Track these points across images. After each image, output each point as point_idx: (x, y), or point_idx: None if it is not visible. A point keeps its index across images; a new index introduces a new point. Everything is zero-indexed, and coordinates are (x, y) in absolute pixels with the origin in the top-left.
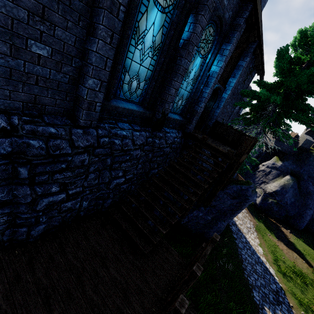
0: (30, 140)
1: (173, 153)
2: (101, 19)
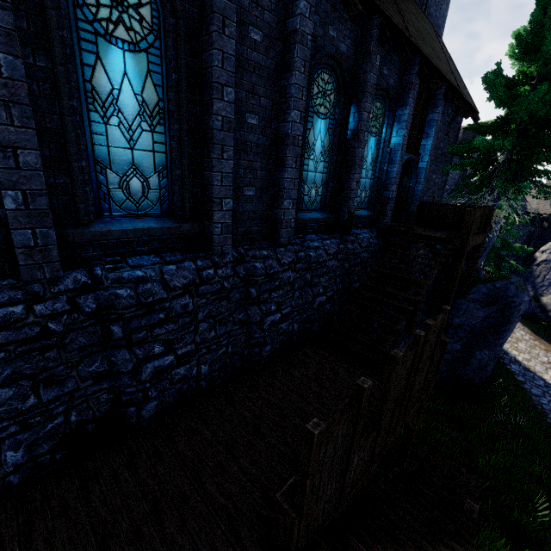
0: (255, 263)
1: (373, 260)
2: (288, 153)
